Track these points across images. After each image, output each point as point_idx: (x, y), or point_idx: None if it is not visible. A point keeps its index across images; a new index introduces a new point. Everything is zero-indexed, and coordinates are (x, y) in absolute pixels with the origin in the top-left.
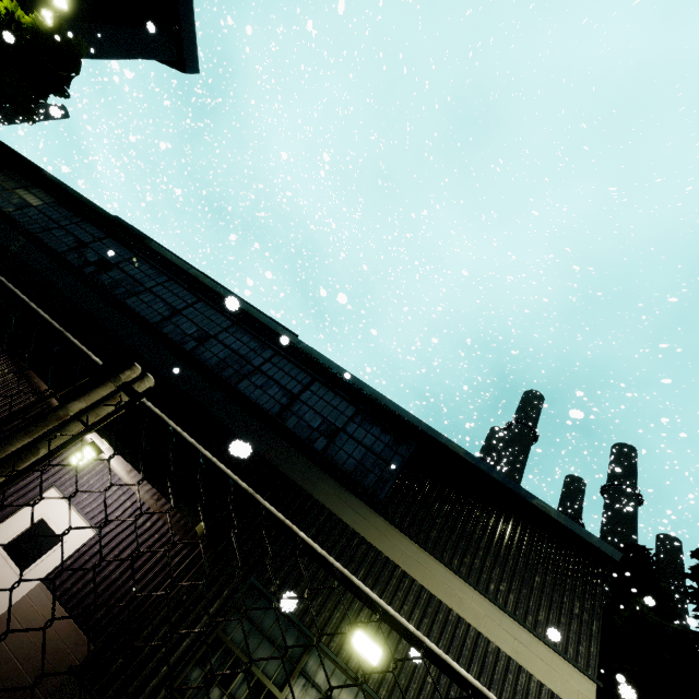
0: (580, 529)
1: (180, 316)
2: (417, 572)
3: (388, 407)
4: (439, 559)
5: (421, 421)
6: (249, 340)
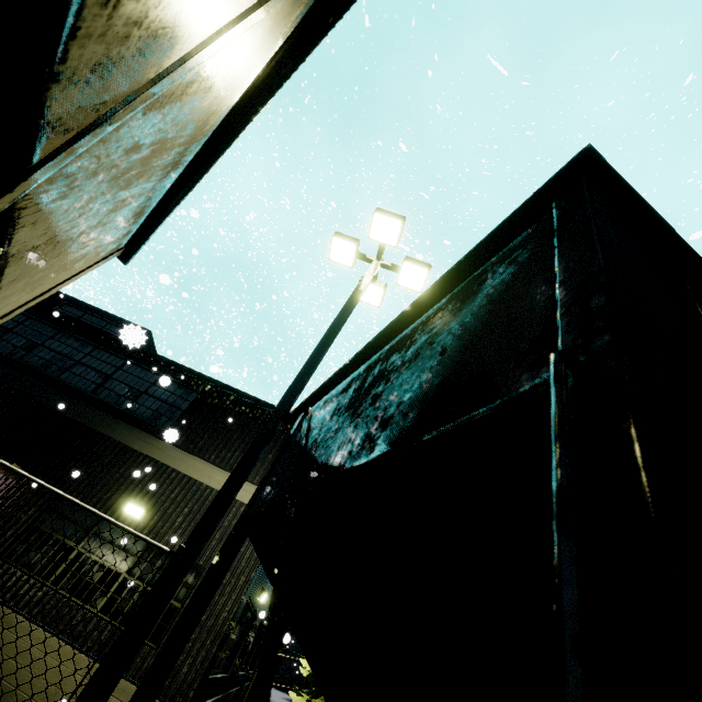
0: None
1: (11, 333)
2: (183, 468)
3: (181, 371)
4: (200, 457)
5: (205, 375)
6: (73, 342)
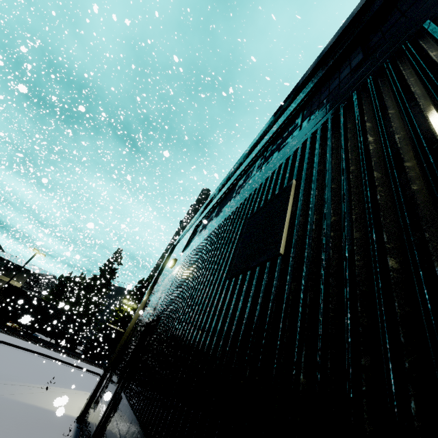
0: (30, 270)
1: None
2: (2, 278)
3: (3, 259)
4: (6, 276)
5: (8, 260)
6: None
